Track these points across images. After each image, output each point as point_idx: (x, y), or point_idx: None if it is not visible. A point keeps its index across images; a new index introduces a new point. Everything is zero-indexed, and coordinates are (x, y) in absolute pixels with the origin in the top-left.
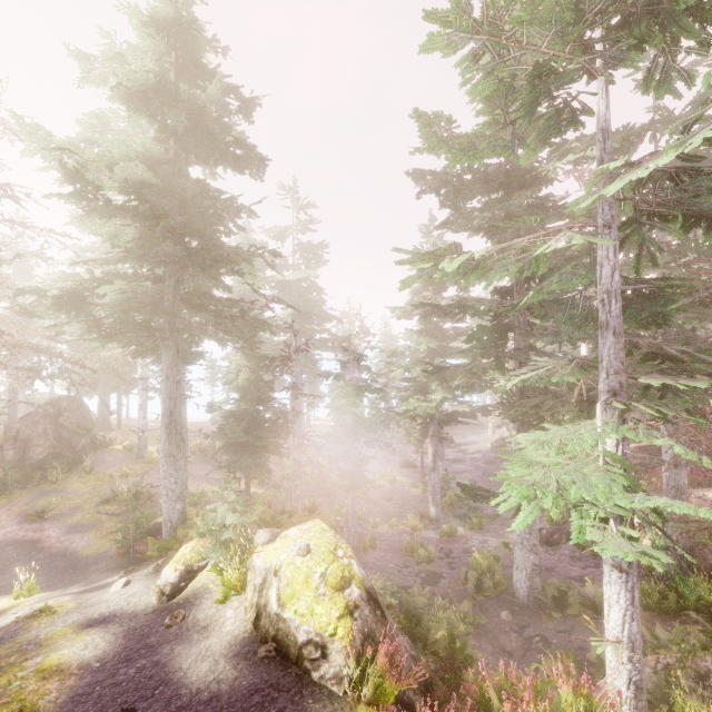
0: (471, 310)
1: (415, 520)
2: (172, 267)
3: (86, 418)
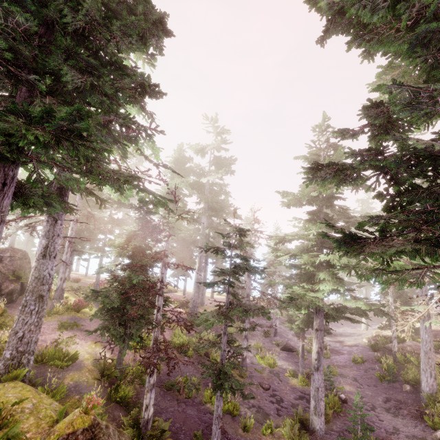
0: (388, 175)
1: (293, 430)
2: (13, 83)
3: (24, 268)
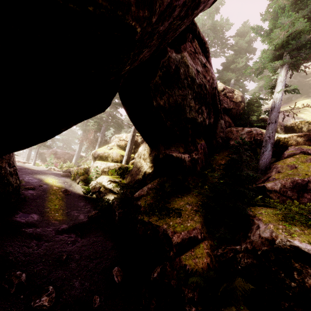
0: None
1: None
2: None
3: None
